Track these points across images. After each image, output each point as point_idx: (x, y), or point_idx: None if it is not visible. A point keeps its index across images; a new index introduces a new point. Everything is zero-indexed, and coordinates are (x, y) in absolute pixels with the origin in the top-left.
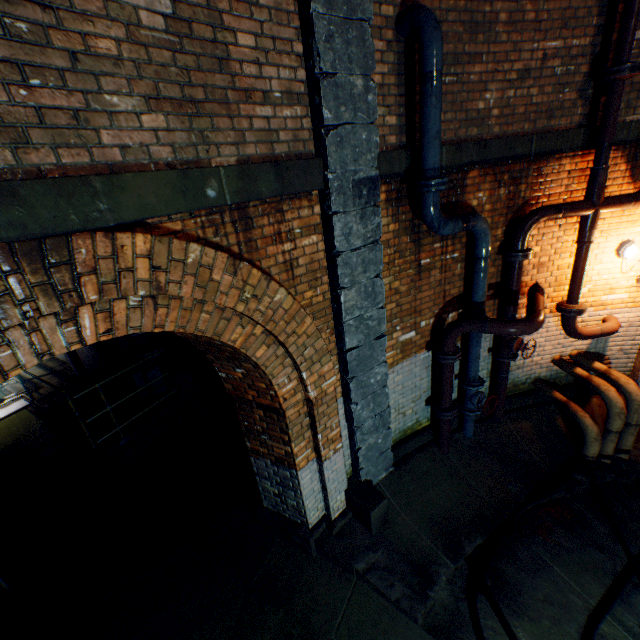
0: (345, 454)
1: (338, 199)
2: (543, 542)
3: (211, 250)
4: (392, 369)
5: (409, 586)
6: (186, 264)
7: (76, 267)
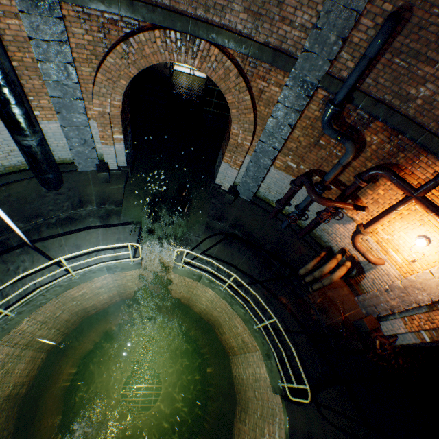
0: (239, 176)
1: (291, 81)
2: (251, 255)
3: (233, 66)
4: (277, 170)
5: (215, 215)
6: (224, 65)
7: (199, 48)
